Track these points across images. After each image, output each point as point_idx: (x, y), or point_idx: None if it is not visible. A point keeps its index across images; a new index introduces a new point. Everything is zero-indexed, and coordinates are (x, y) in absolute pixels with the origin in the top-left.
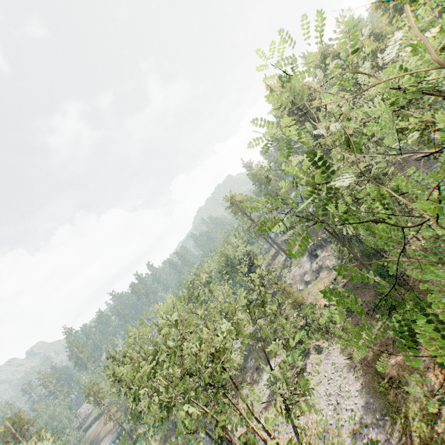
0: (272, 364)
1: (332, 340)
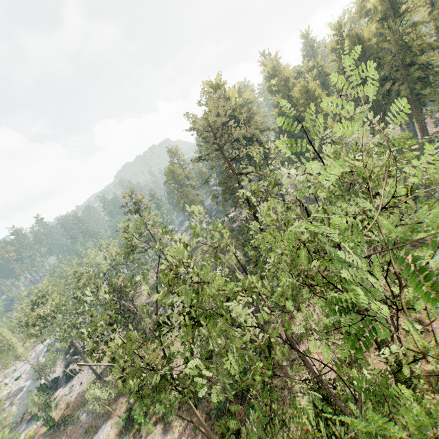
0: (102, 435)
1: (166, 437)
